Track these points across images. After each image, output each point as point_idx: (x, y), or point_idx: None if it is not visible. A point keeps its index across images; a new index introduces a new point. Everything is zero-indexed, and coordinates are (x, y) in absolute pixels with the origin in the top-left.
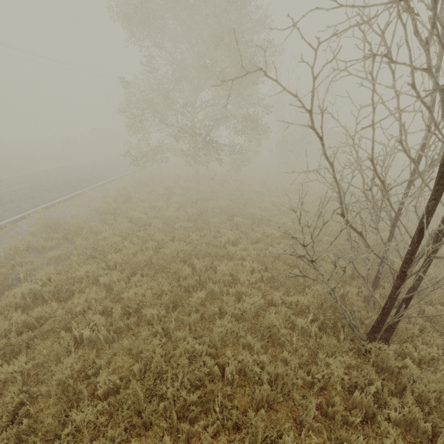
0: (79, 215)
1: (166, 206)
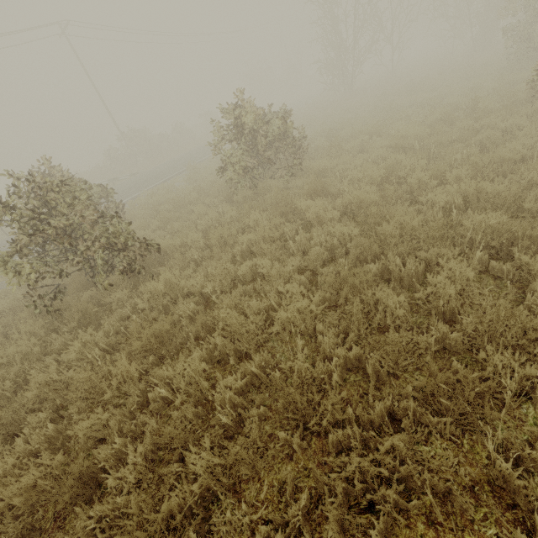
0: None
1: None
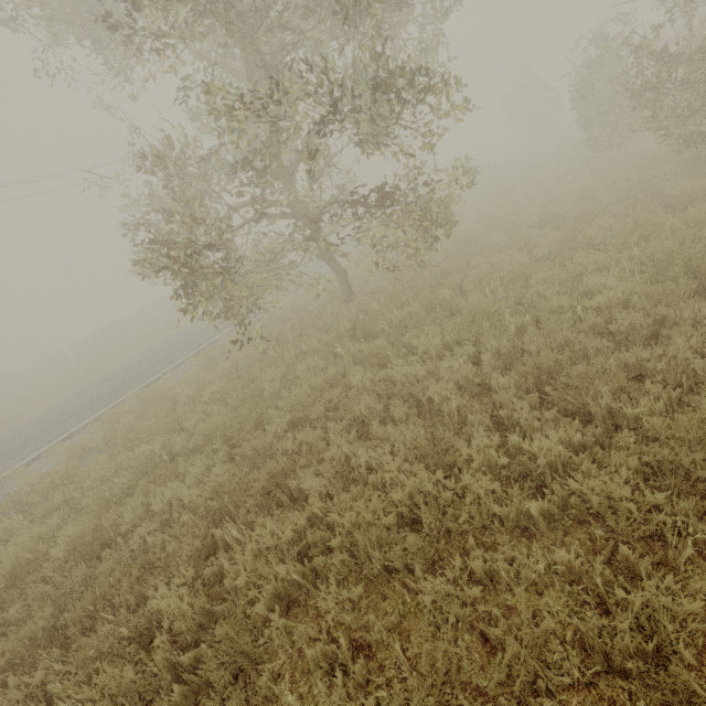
0: None
1: (114, 477)
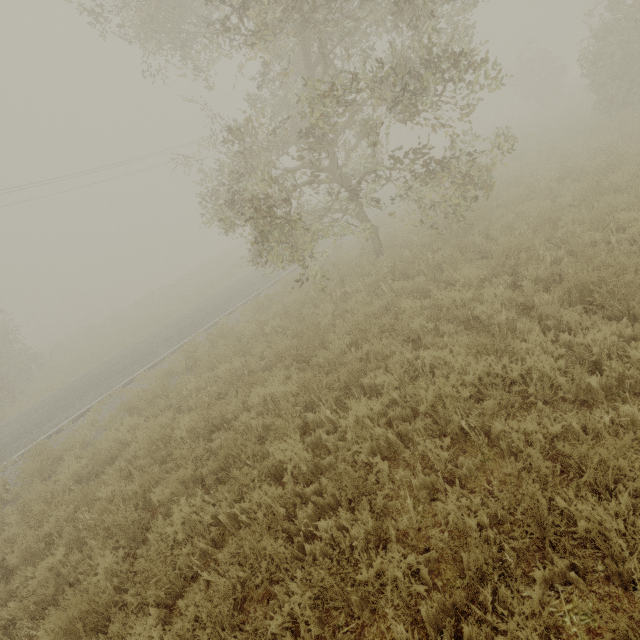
0: (119, 407)
1: (204, 388)
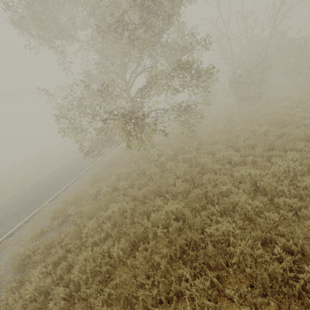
0: None
1: (96, 228)
